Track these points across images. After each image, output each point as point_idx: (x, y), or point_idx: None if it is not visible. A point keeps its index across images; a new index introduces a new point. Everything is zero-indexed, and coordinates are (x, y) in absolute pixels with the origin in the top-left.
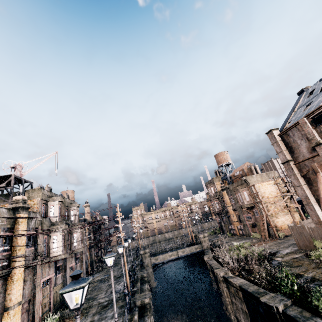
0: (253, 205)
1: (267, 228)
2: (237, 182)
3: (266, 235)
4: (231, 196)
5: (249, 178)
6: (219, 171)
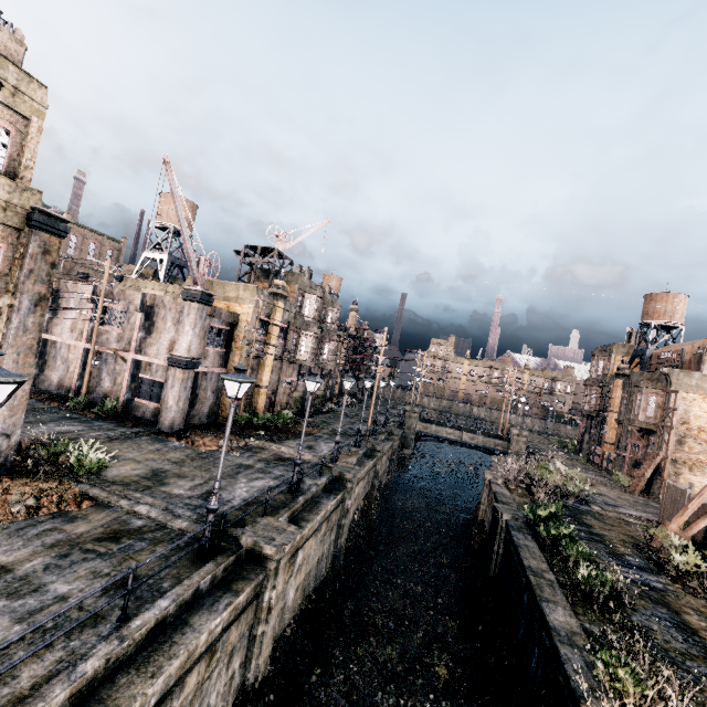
0: (654, 428)
1: (652, 477)
2: (652, 373)
3: (639, 486)
4: (626, 394)
5: (680, 375)
6: (638, 334)
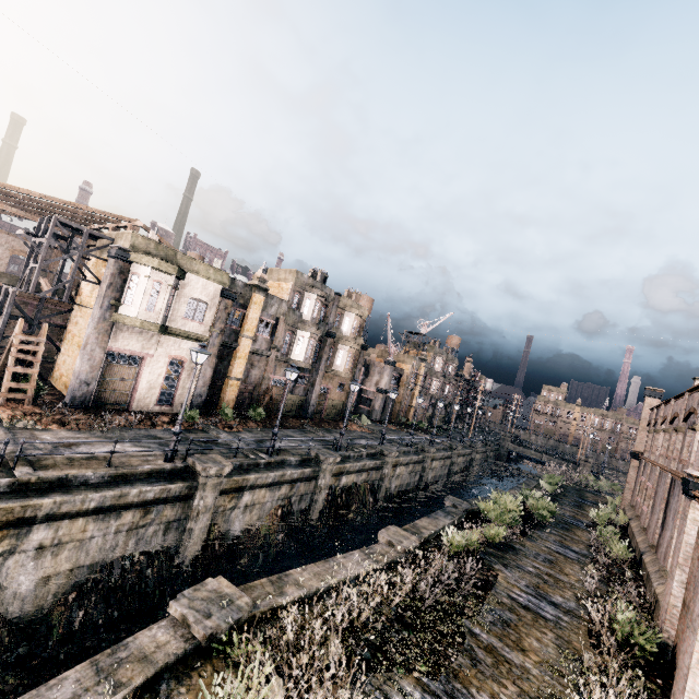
0: None
1: None
2: None
3: None
4: None
5: None
6: None
